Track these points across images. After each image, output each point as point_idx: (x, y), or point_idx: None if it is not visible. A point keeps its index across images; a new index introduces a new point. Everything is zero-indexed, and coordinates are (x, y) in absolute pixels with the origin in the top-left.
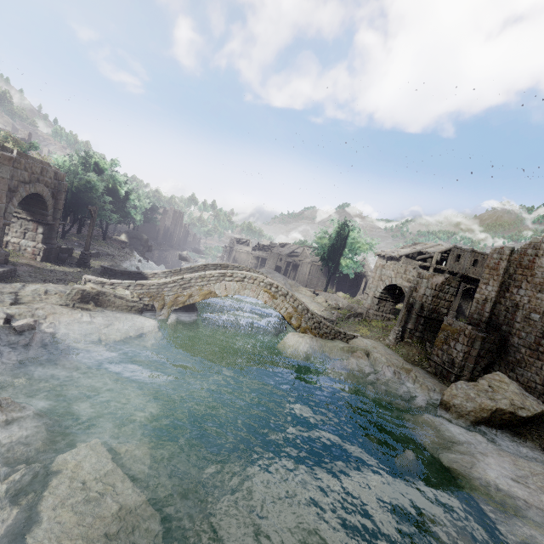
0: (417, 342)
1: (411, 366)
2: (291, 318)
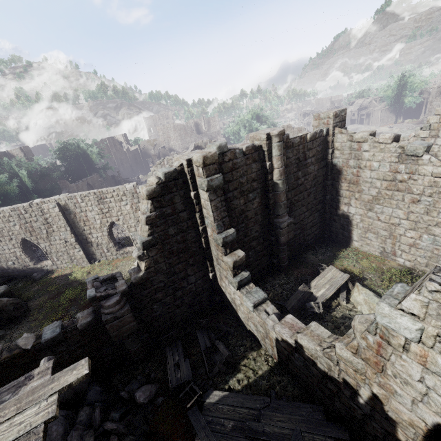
0: None
1: None
2: None
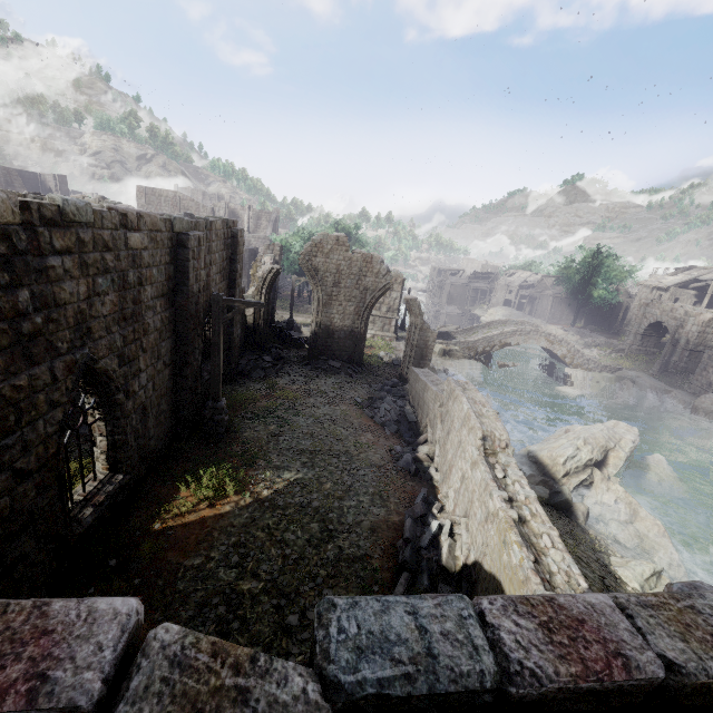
0: (681, 372)
1: (673, 389)
2: (565, 357)
